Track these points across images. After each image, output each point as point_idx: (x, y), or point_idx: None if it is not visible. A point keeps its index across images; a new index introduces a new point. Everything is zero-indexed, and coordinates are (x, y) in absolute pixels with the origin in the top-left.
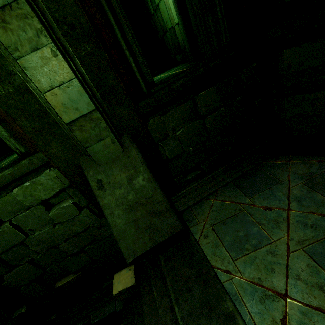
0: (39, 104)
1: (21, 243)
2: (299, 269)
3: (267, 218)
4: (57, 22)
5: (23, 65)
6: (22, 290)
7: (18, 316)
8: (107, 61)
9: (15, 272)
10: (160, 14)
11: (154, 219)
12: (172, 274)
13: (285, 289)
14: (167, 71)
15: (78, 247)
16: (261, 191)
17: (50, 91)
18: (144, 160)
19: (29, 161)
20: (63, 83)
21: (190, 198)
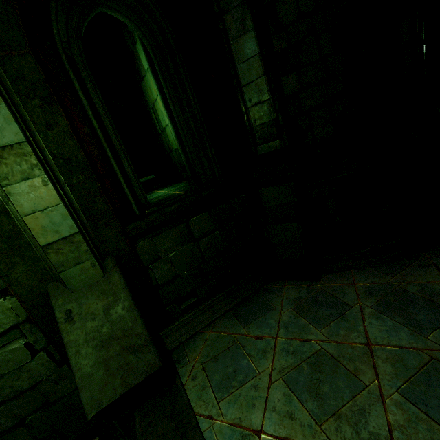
0: (14, 225)
1: None
2: (276, 400)
3: (257, 348)
4: (54, 157)
5: (9, 191)
6: None
7: None
8: (99, 188)
9: None
10: (167, 136)
11: (129, 356)
12: (147, 434)
13: (261, 425)
14: (171, 187)
15: (17, 417)
16: (256, 318)
17: (31, 215)
18: (128, 285)
19: None
20: (48, 208)
21: (184, 332)
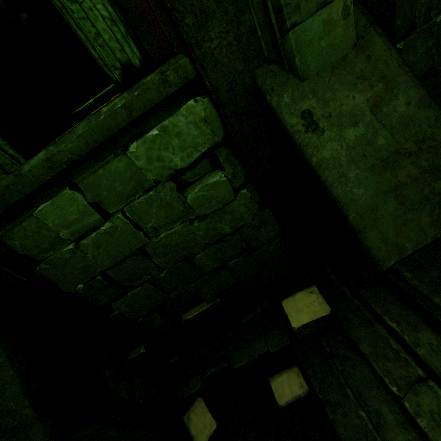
0: None
1: (139, 251)
2: None
3: None
4: None
5: None
6: (139, 324)
7: (135, 357)
8: None
9: (130, 297)
10: None
11: (438, 182)
12: None
13: None
14: None
15: (220, 261)
16: None
17: None
18: (405, 61)
19: (159, 75)
20: None
21: None
